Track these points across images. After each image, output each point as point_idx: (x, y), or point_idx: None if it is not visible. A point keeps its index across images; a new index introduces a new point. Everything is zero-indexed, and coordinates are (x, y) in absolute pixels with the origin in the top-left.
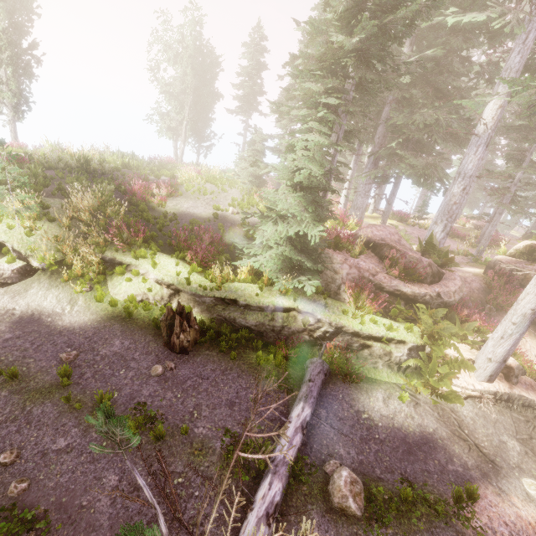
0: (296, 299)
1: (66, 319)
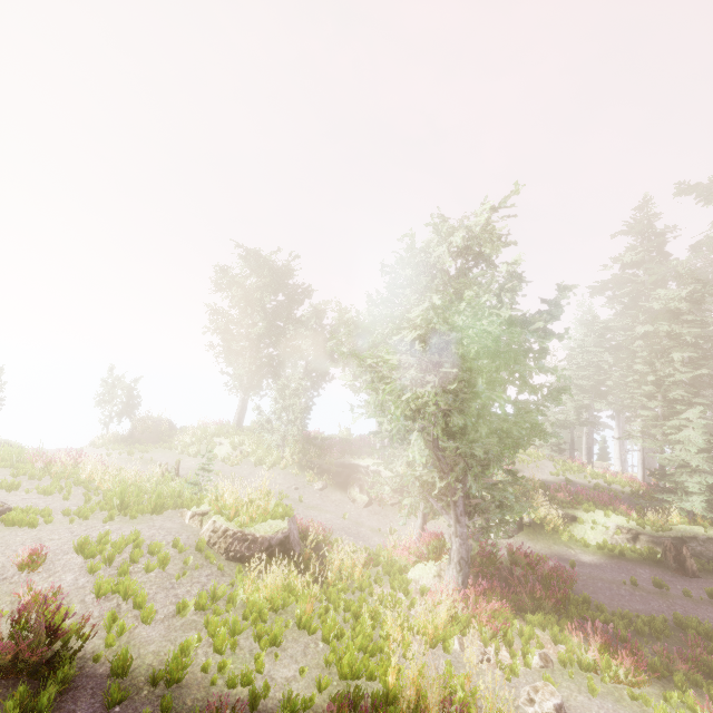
0: None
1: (583, 558)
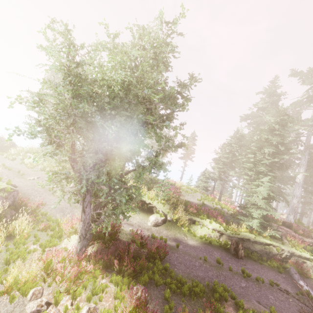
0: (271, 240)
1: (189, 242)
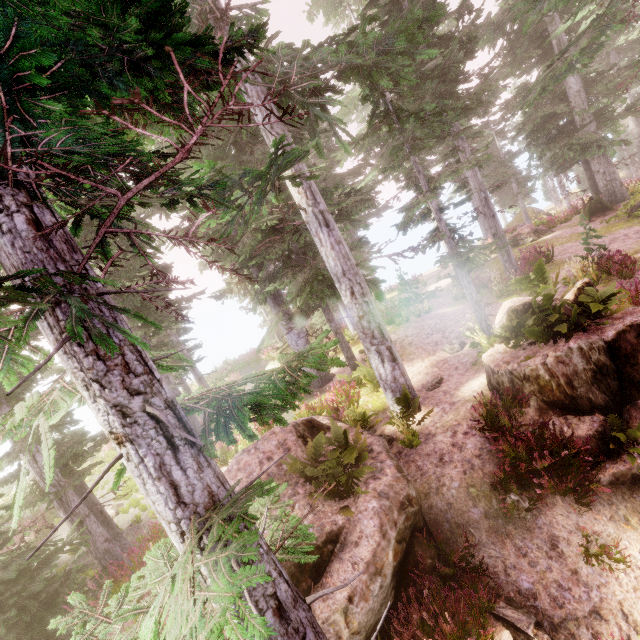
0: None
1: None
